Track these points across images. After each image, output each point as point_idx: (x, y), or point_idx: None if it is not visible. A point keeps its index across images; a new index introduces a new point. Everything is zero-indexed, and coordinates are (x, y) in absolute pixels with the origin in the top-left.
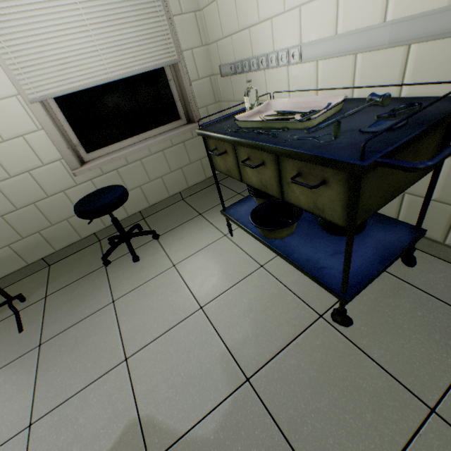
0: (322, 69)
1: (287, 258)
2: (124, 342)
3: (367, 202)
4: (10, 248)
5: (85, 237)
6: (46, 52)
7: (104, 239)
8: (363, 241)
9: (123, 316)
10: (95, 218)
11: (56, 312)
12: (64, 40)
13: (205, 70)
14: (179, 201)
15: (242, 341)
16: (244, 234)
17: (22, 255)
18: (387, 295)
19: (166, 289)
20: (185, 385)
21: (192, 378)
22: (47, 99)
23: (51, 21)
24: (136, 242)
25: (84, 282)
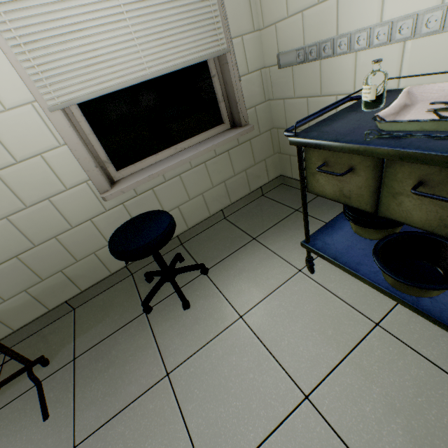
0: None
1: None
2: None
3: None
4: (27, 293)
5: (115, 271)
6: (70, 43)
7: (137, 273)
8: None
9: (187, 402)
10: (138, 259)
11: (90, 387)
12: (92, 26)
13: (255, 61)
14: (220, 221)
15: None
16: (328, 269)
17: (42, 300)
18: None
19: (241, 358)
20: None
21: None
22: (69, 106)
23: (75, 0)
24: (179, 277)
25: (122, 338)
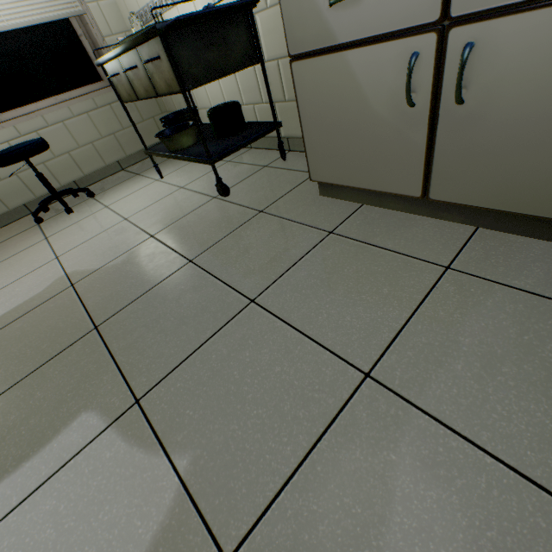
0: (197, 4)
1: (183, 156)
2: (56, 252)
3: (191, 70)
4: None
5: (14, 208)
6: None
7: None
8: (239, 136)
9: (56, 241)
10: (14, 163)
11: None
12: None
13: (118, 25)
14: (119, 172)
15: (154, 223)
16: (174, 175)
17: None
18: (264, 177)
19: (97, 220)
20: (105, 252)
21: (111, 248)
22: None
23: None
24: (71, 204)
25: (17, 238)
